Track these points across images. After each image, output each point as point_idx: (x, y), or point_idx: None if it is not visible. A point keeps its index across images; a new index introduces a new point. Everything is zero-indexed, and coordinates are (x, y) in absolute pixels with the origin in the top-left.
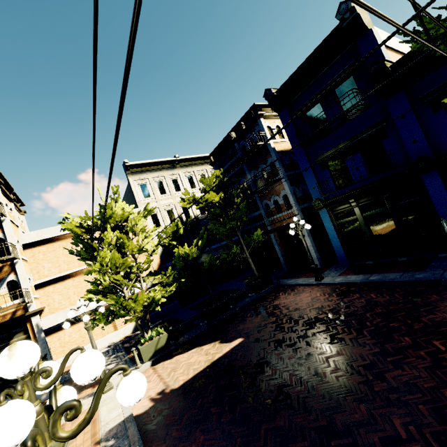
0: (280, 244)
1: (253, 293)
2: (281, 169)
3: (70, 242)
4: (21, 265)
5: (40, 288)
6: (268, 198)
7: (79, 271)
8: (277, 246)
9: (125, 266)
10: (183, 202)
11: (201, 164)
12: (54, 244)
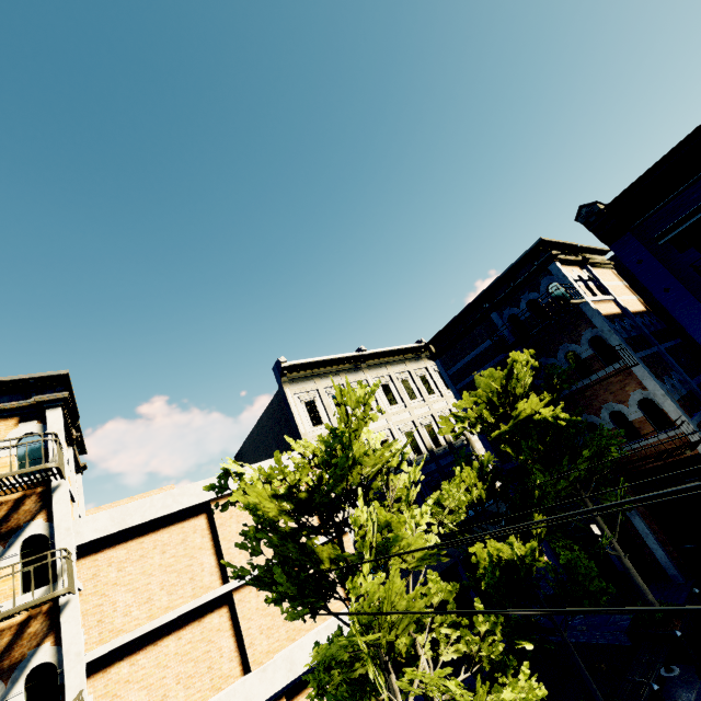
0: (645, 512)
1: (672, 667)
2: (625, 347)
3: (236, 543)
4: (75, 610)
5: (99, 672)
6: (592, 409)
7: (194, 609)
8: (639, 520)
9: (408, 618)
10: (460, 422)
11: (399, 362)
12: (145, 541)
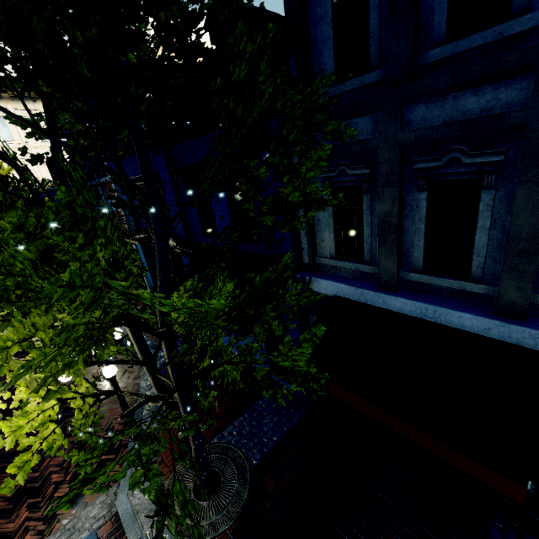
0: None
1: None
2: None
3: None
4: None
5: None
6: None
7: None
8: None
9: None
10: None
11: None
12: None
